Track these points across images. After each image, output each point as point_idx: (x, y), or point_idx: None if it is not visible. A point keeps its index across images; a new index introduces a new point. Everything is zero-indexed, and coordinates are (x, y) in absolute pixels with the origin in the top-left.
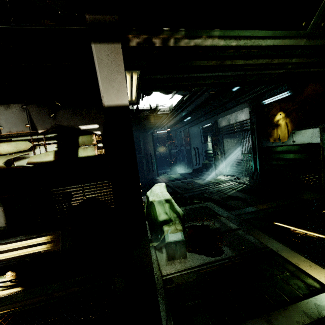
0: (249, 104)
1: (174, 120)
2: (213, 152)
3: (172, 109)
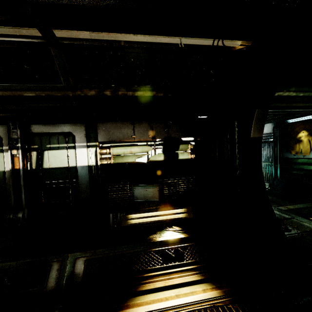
0: (273, 121)
1: None
2: None
3: None
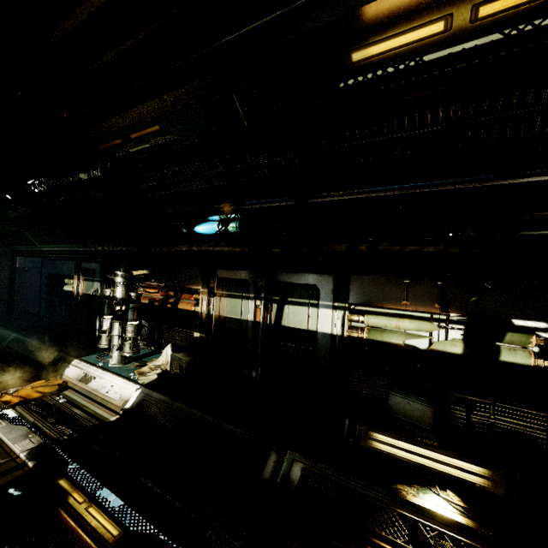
0: None
1: None
2: None
3: None
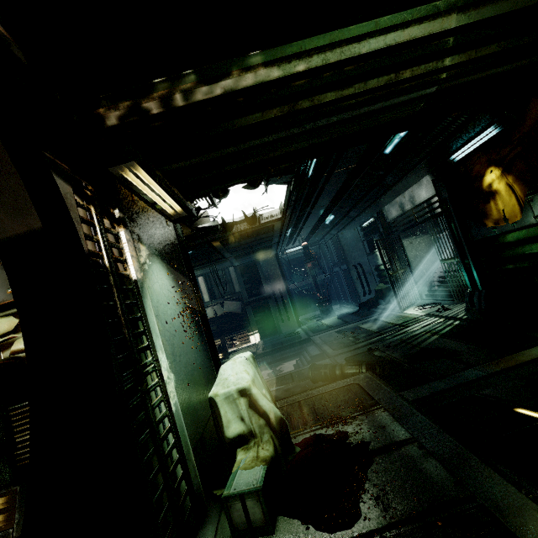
0: (427, 169)
1: (310, 225)
2: (385, 267)
3: (283, 211)
